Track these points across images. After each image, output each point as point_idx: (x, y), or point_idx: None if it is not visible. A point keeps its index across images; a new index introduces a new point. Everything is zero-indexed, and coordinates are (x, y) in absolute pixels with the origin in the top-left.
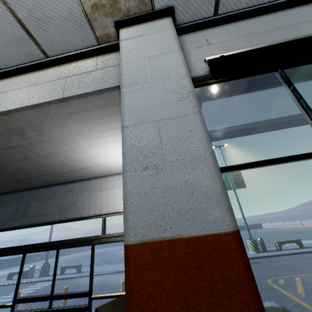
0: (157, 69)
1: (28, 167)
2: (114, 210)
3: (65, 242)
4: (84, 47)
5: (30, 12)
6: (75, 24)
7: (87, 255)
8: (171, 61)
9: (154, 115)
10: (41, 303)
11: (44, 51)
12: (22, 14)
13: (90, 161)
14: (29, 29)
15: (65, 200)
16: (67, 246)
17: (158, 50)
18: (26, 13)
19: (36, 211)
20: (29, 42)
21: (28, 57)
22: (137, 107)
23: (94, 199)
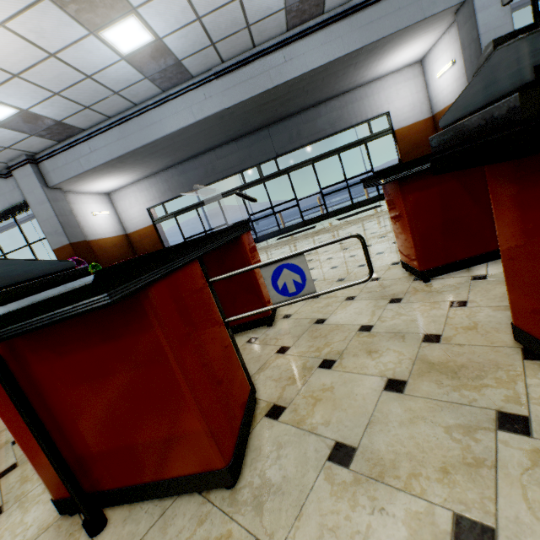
0: None
1: (331, 85)
2: (378, 113)
3: (343, 148)
4: None
5: None
6: None
7: None
8: None
9: (493, 26)
10: None
11: None
12: None
13: (375, 69)
14: None
15: (331, 116)
16: (345, 150)
17: None
18: None
19: (309, 132)
20: None
21: None
22: (485, 22)
23: (358, 109)
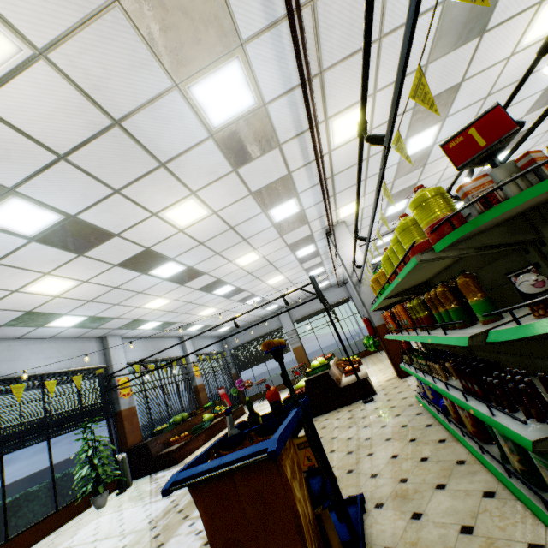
0: None
1: None
2: None
3: None
4: None
5: None
6: None
7: None
8: None
9: None
10: None
11: None
12: None
13: None
14: None
15: None
16: None
17: None
18: None
19: None
20: None
21: None
22: None
23: None
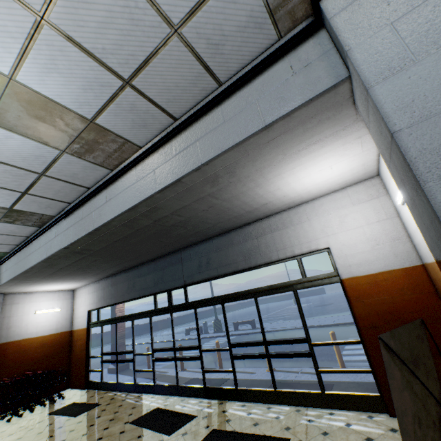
0: (418, 35)
1: (209, 216)
2: (311, 248)
3: (261, 290)
4: (261, 52)
5: (209, 41)
6: (254, 27)
7: (251, 312)
8: (440, 11)
9: None
10: None
11: (218, 80)
12: (201, 48)
13: (273, 194)
14: (206, 61)
15: (245, 246)
16: (264, 294)
17: (406, 4)
18: (205, 45)
19: (219, 262)
20: (204, 76)
21: (201, 94)
22: (405, 100)
23: (279, 240)
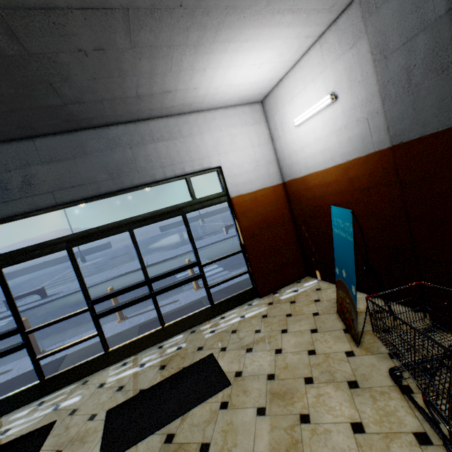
0: None
1: (75, 76)
2: (203, 166)
3: (140, 219)
4: None
5: None
6: None
7: (17, 286)
8: None
9: None
10: (38, 333)
11: None
12: None
13: (190, 78)
14: None
15: (111, 157)
16: (145, 223)
17: None
18: None
19: (56, 181)
20: None
21: None
22: None
23: (166, 153)
